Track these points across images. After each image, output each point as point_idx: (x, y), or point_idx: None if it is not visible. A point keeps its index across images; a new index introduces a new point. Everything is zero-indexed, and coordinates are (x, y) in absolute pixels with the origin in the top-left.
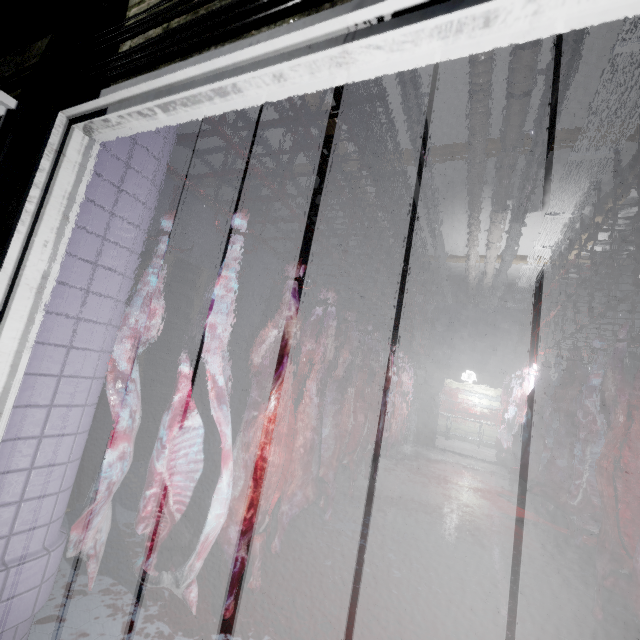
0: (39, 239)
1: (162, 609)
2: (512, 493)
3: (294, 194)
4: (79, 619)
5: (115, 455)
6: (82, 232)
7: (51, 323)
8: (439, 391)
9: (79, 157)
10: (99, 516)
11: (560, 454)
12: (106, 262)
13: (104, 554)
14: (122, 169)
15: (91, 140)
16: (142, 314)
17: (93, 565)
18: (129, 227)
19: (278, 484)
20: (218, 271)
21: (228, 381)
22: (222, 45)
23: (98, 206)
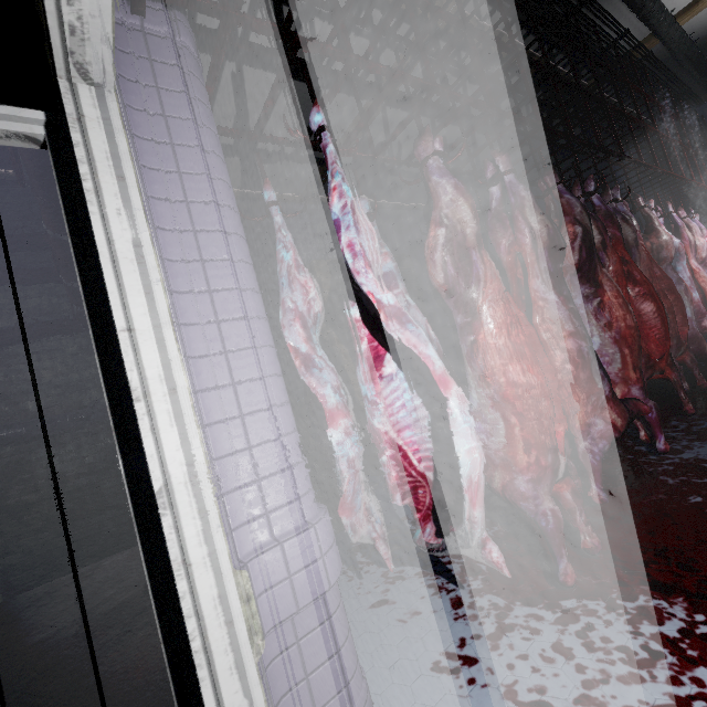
0: (110, 210)
1: (485, 582)
2: None
3: (385, 81)
4: (406, 600)
5: (342, 432)
6: (162, 204)
7: (187, 304)
8: None
9: (98, 112)
10: (360, 495)
11: None
12: (203, 226)
13: (406, 544)
14: (162, 124)
15: (99, 89)
16: (296, 293)
17: (383, 544)
18: (204, 181)
19: (554, 414)
20: (329, 190)
21: (428, 330)
22: None
23: (162, 172)
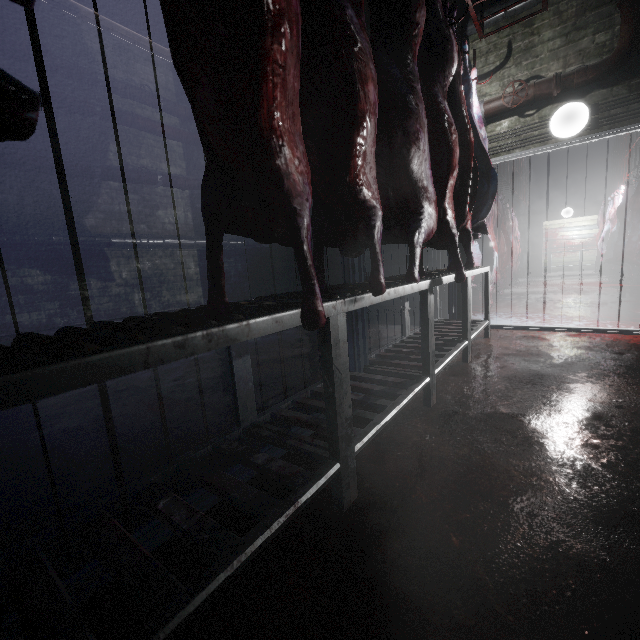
0: None
1: None
2: (609, 281)
3: None
4: None
5: None
6: None
7: None
8: (540, 233)
9: None
10: None
11: (633, 235)
12: None
13: None
14: None
15: None
16: None
17: None
18: None
19: None
20: None
21: None
22: (520, 149)
23: None
